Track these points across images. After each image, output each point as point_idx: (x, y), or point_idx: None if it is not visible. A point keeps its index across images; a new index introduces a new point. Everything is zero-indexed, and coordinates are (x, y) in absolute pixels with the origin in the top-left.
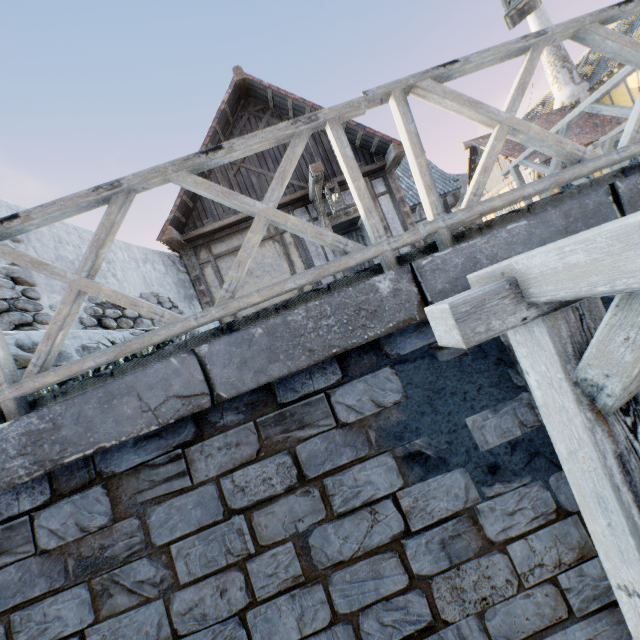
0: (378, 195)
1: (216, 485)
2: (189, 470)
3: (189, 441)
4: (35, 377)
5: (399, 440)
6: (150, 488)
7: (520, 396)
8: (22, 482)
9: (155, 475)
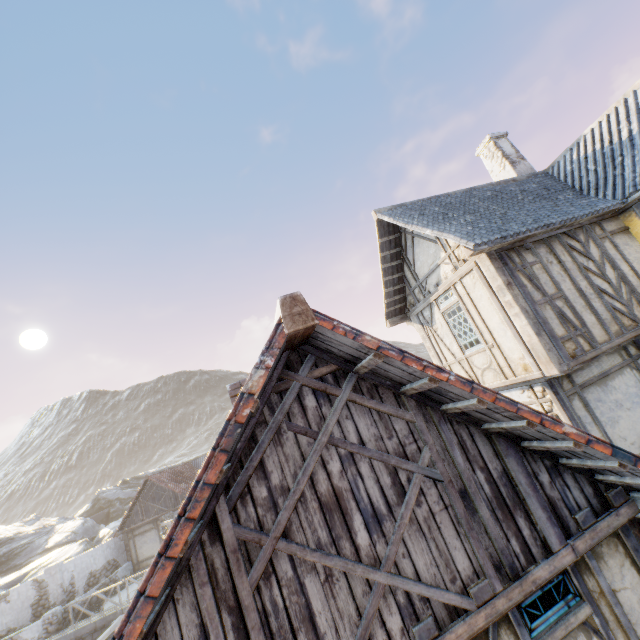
0: None
1: (95, 639)
2: (93, 637)
3: (93, 632)
4: (77, 623)
5: None
6: (88, 639)
7: None
8: (73, 638)
9: (88, 637)
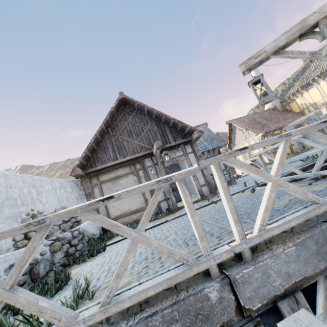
0: (188, 153)
1: None
2: None
3: None
4: None
5: None
6: None
7: None
8: None
9: None
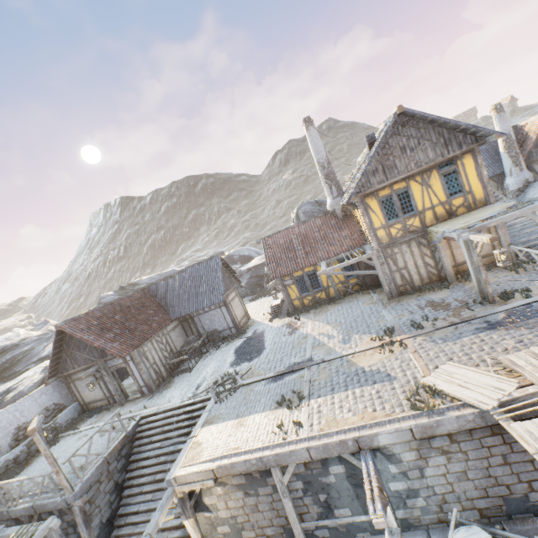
0: (128, 361)
1: None
2: None
3: None
4: None
5: None
6: None
7: None
8: None
9: None
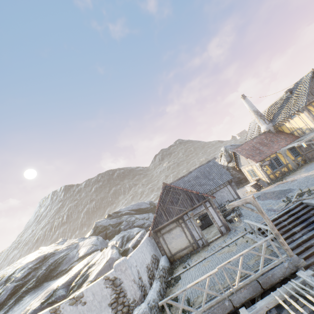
0: (208, 207)
1: None
2: None
3: None
4: None
5: None
6: None
7: None
8: None
9: None
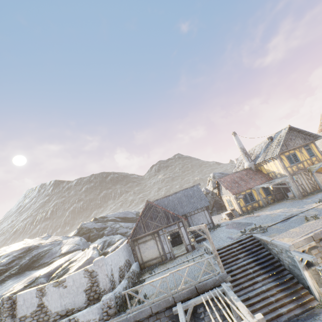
0: (180, 227)
1: None
2: (148, 321)
3: (148, 317)
4: (134, 309)
5: (172, 318)
6: None
7: (186, 313)
8: None
9: (145, 321)
